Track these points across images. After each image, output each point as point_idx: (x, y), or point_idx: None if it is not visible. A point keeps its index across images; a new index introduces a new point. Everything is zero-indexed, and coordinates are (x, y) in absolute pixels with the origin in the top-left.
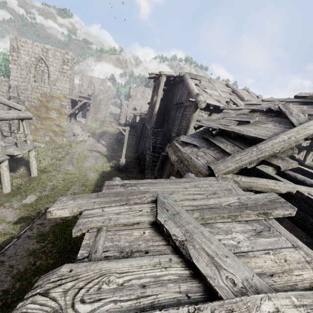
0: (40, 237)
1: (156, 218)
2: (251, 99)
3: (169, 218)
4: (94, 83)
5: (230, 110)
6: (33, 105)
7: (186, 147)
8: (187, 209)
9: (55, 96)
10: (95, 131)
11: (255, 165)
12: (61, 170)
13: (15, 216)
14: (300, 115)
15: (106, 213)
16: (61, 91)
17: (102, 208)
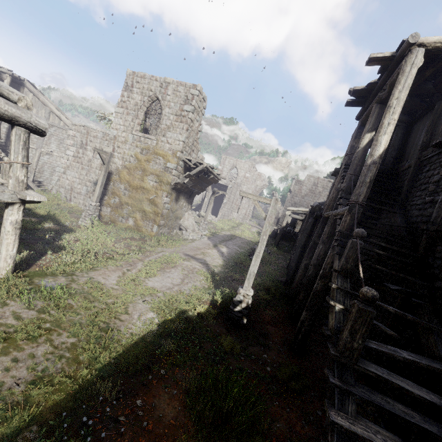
0: None
1: None
2: None
3: None
4: (238, 169)
5: None
6: (126, 166)
7: None
8: None
9: (161, 152)
10: (219, 231)
11: None
12: (78, 280)
13: None
14: None
15: None
16: (171, 146)
17: None
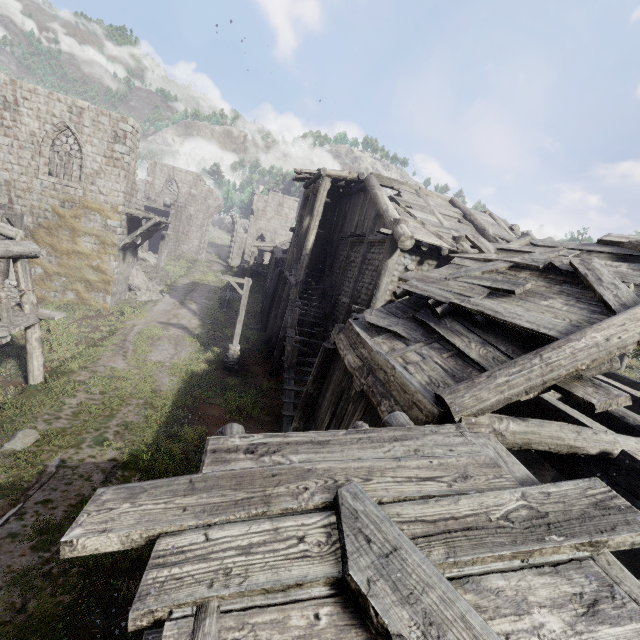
0: (42, 536)
1: (344, 570)
2: (500, 233)
3: (379, 570)
4: (178, 182)
5: (468, 261)
6: (42, 225)
7: (378, 338)
8: (414, 532)
9: (94, 206)
10: (176, 281)
11: (535, 395)
12: (99, 370)
13: None
14: (619, 286)
15: (217, 550)
16: (108, 197)
17: (206, 530)
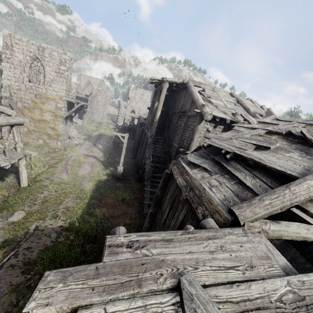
0: (26, 266)
1: None
2: (256, 110)
3: None
4: (92, 84)
5: (242, 128)
6: (26, 107)
7: (195, 170)
8: (226, 310)
9: (51, 97)
10: (91, 133)
11: (285, 209)
12: (54, 179)
13: None
14: None
15: None
16: (57, 93)
17: (105, 305)
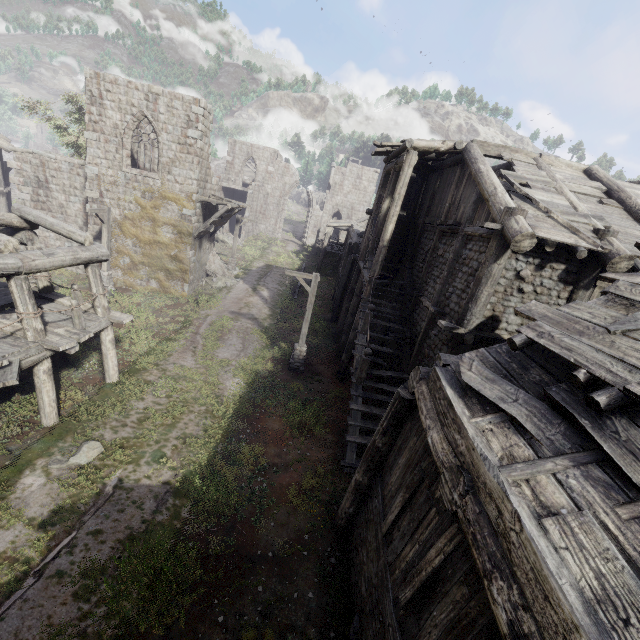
0: (85, 579)
1: None
2: None
3: None
4: (256, 160)
5: None
6: (127, 216)
7: (482, 421)
8: None
9: (171, 196)
10: (251, 264)
11: None
12: (168, 369)
13: (48, 502)
14: None
15: None
16: (183, 186)
17: None
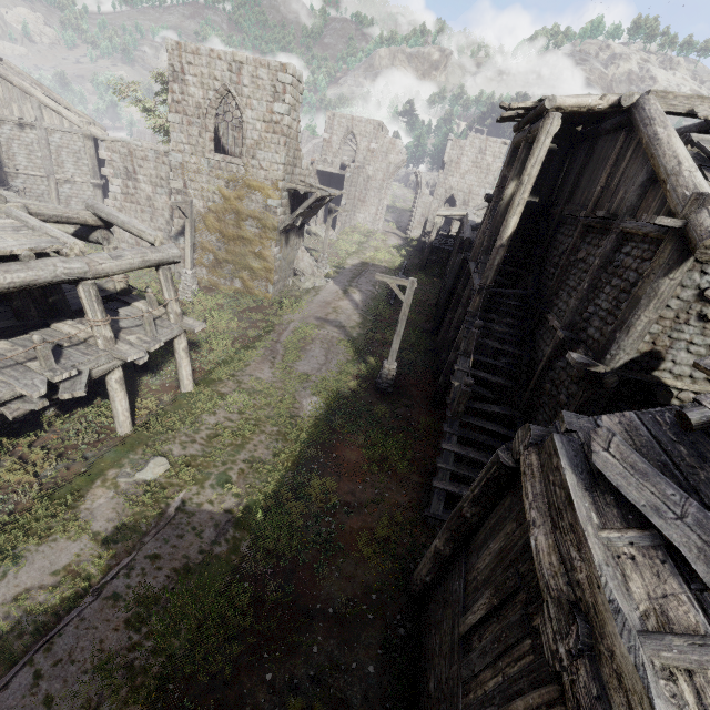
0: (138, 607)
1: None
2: None
3: None
4: (357, 136)
5: None
6: (211, 209)
7: (619, 539)
8: None
9: (255, 184)
10: (344, 261)
11: None
12: (244, 381)
13: (113, 517)
14: None
15: None
16: (268, 172)
17: None
